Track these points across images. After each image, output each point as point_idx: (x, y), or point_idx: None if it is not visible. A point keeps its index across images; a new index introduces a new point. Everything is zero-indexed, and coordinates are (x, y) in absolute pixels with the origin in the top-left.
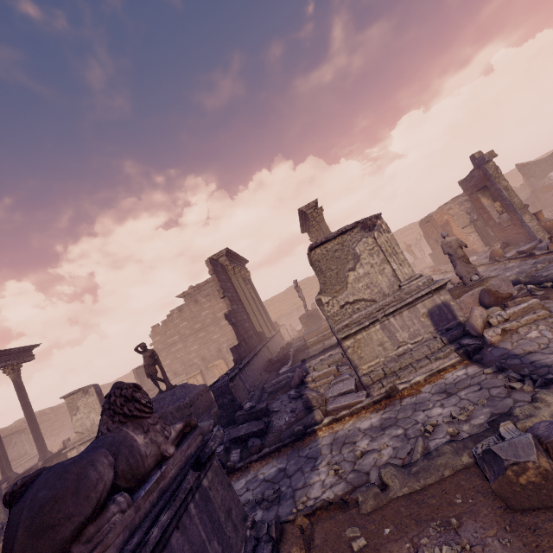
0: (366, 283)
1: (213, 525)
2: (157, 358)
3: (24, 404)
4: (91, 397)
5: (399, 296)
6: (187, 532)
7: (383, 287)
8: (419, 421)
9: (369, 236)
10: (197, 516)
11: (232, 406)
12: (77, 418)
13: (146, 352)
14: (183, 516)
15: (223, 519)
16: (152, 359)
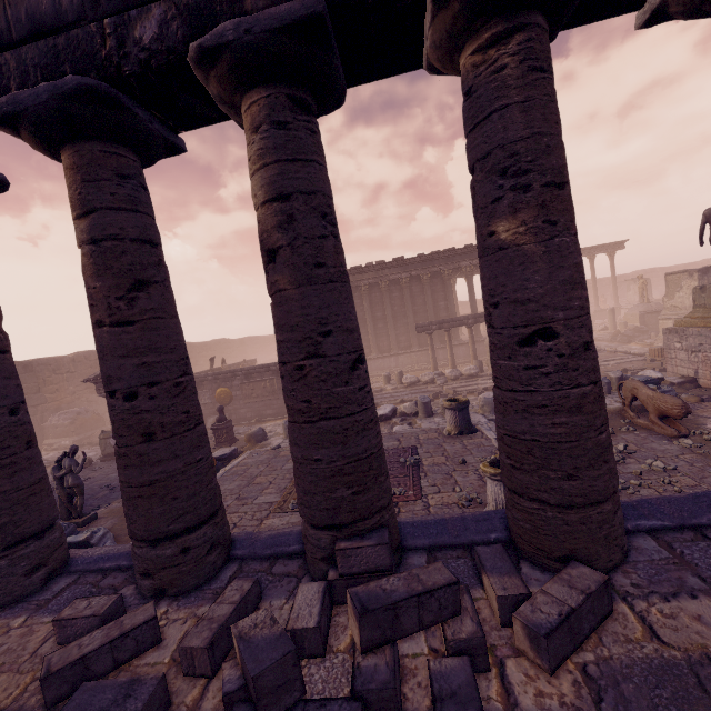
0: (681, 301)
1: None
2: (645, 285)
3: (612, 276)
4: (636, 286)
5: (684, 313)
6: None
7: (686, 306)
8: (630, 350)
9: (689, 279)
10: None
11: (643, 324)
12: (628, 294)
13: (641, 280)
14: None
15: None
16: (642, 285)
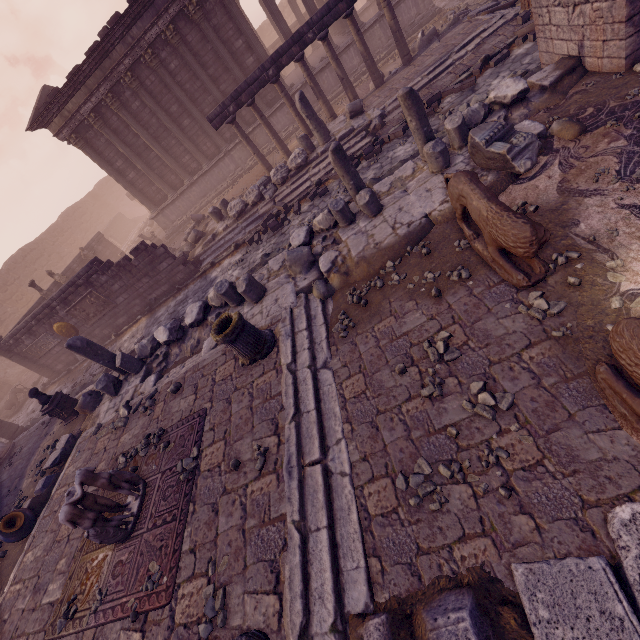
0: None
1: (415, 4)
2: None
3: None
4: None
5: None
6: (406, 4)
7: None
8: None
9: None
10: (410, 1)
11: None
12: None
13: None
14: (406, 0)
15: (420, 3)
16: None
